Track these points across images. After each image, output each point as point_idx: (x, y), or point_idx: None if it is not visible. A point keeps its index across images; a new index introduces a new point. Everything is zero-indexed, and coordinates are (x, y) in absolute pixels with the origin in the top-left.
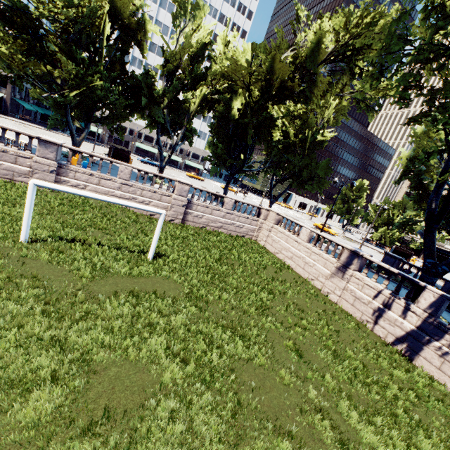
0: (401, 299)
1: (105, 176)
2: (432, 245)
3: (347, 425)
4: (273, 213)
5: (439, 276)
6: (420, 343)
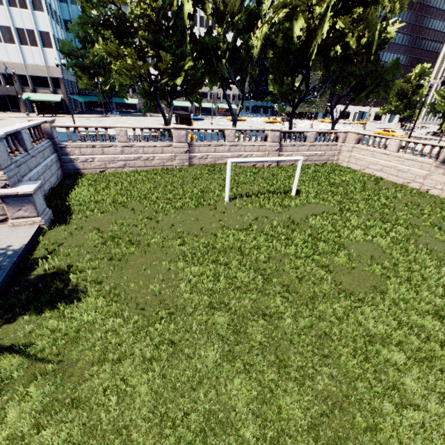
0: None
1: (218, 144)
2: None
3: None
4: (352, 134)
5: None
6: None
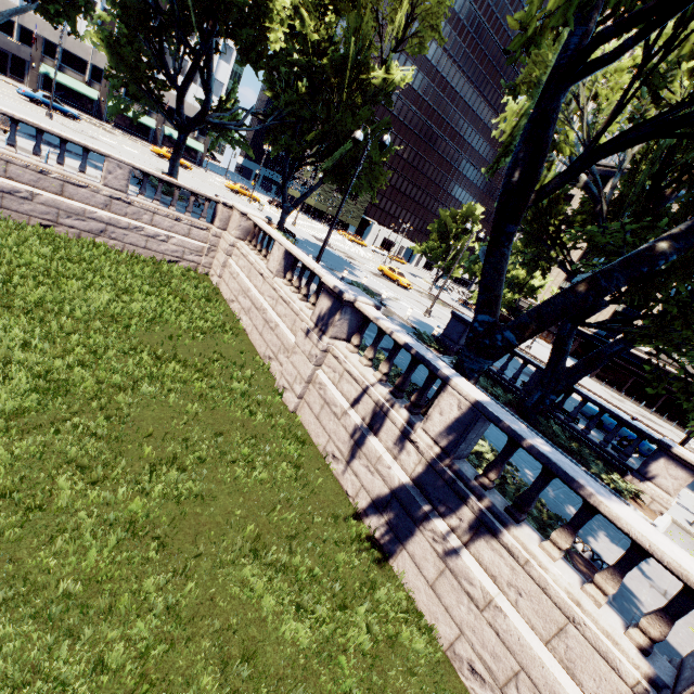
0: (399, 410)
1: None
2: (497, 278)
3: None
4: (238, 213)
5: (495, 356)
6: (411, 519)
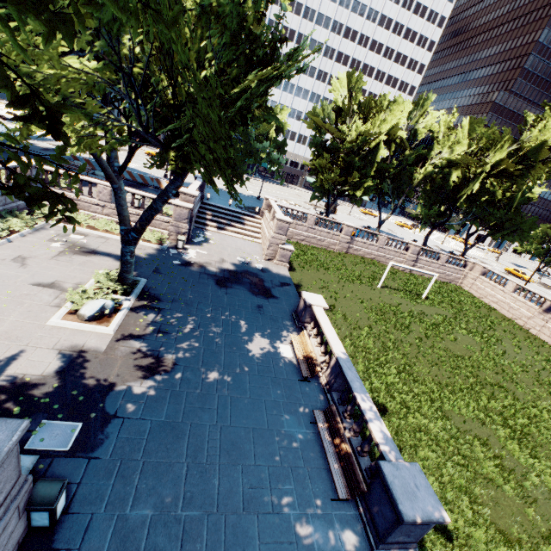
0: None
1: (371, 243)
2: None
3: (545, 368)
4: (480, 266)
5: None
6: None
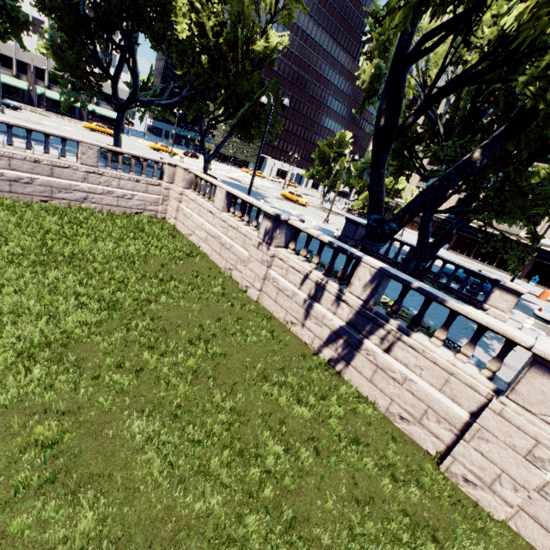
0: (331, 284)
1: None
2: (380, 190)
3: None
4: (181, 169)
5: (385, 240)
6: (351, 347)
